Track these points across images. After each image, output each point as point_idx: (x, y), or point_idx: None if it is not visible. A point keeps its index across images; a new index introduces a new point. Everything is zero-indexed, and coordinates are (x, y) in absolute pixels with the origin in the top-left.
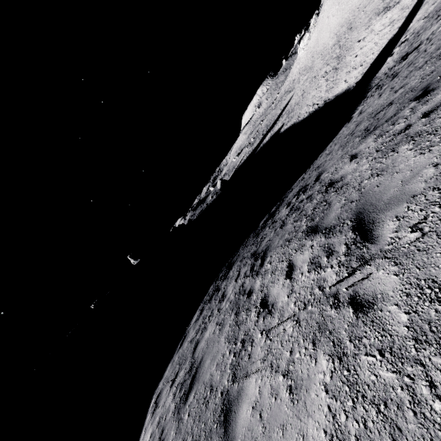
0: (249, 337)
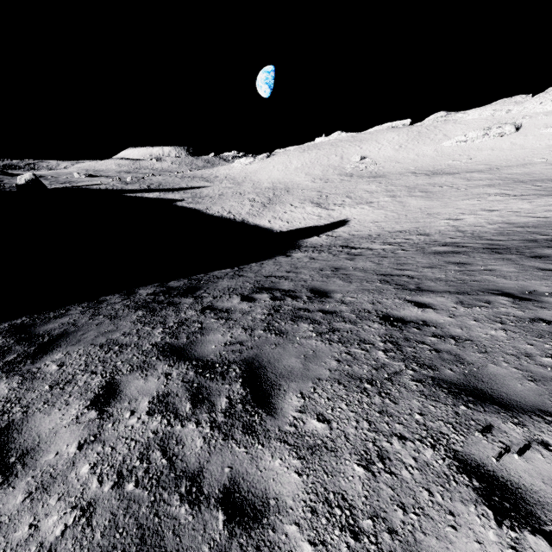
0: None
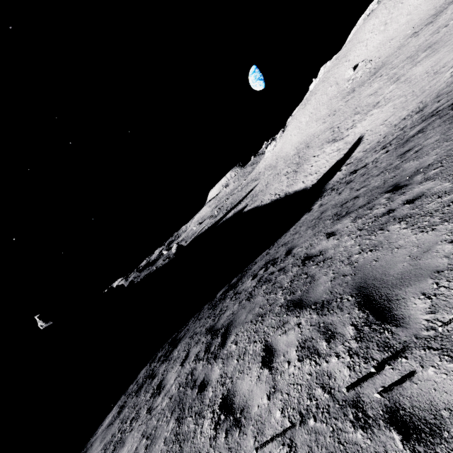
0: None
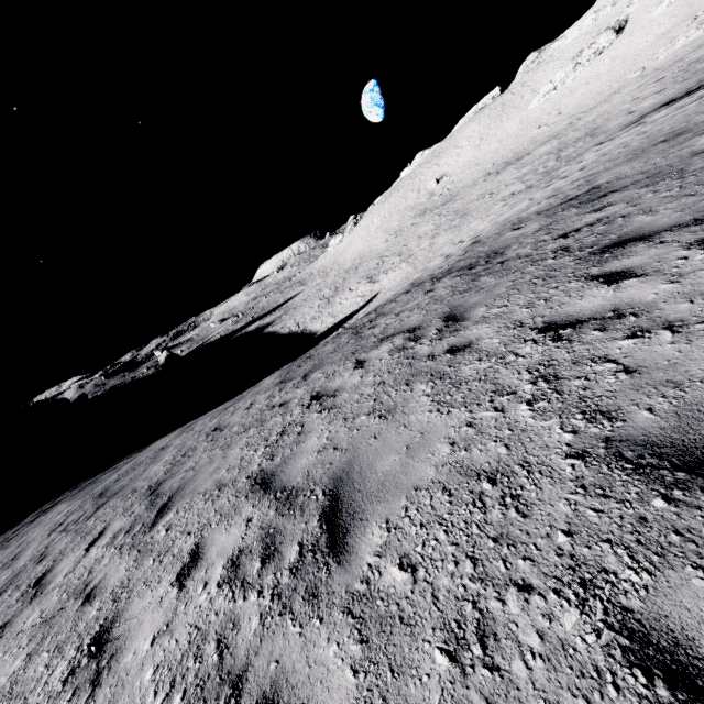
0: None
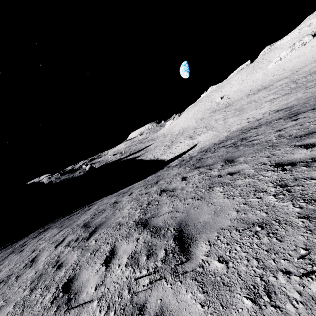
0: (3, 263)
